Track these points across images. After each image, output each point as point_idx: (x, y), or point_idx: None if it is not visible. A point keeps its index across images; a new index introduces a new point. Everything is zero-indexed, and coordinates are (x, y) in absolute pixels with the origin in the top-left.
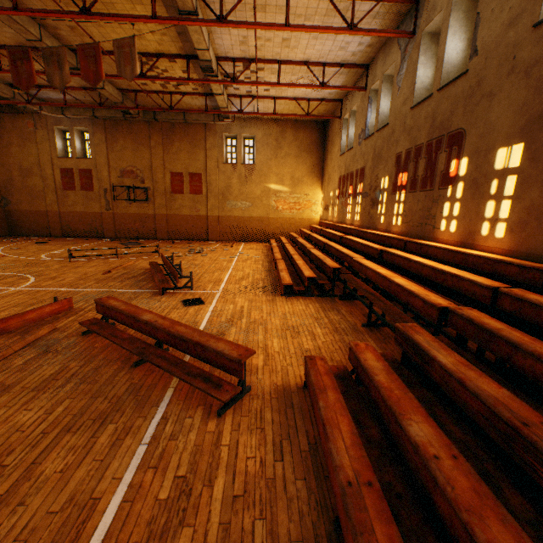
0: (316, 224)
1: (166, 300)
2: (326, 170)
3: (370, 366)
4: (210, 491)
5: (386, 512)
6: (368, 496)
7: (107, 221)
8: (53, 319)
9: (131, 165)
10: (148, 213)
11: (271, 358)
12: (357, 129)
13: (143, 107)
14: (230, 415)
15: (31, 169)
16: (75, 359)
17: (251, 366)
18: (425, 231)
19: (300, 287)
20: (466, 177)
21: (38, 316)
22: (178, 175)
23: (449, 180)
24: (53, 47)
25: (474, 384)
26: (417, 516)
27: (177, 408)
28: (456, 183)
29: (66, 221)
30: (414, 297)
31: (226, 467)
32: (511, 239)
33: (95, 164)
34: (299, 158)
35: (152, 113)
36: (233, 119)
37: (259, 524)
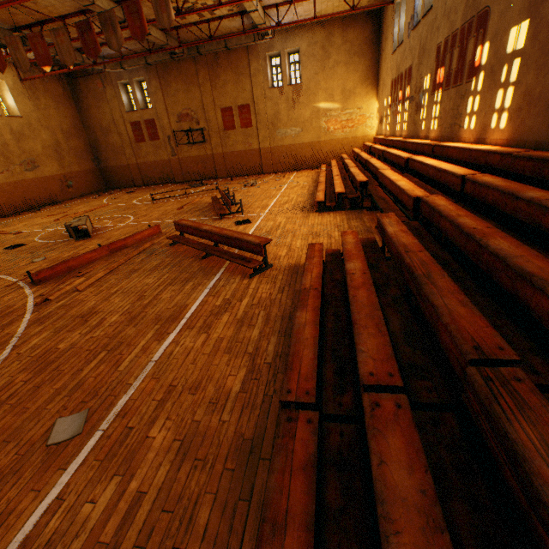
0: (371, 141)
1: (223, 223)
2: (380, 75)
3: (346, 242)
4: (240, 303)
5: (318, 296)
6: (312, 292)
7: (175, 167)
8: (151, 239)
9: (185, 108)
10: (206, 154)
11: (291, 251)
12: (407, 17)
13: (186, 44)
14: (257, 277)
15: (109, 127)
16: (168, 257)
17: (276, 256)
18: (453, 132)
19: (332, 203)
20: (486, 66)
21: (142, 237)
22: (228, 110)
23: (474, 71)
24: (106, 12)
25: (397, 239)
26: (340, 303)
27: (227, 276)
28: (478, 74)
29: (144, 171)
30: (404, 194)
31: (250, 296)
32: (509, 129)
33: (156, 113)
34: (350, 65)
35: (195, 47)
36: (274, 33)
37: (262, 312)
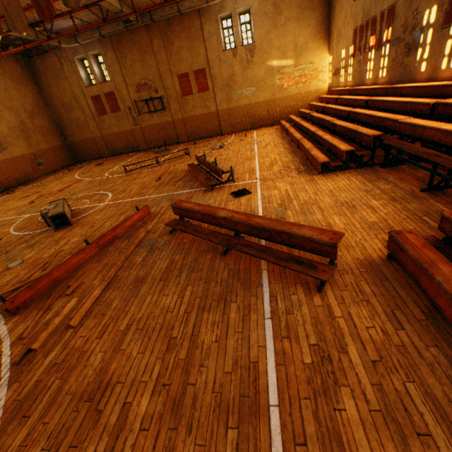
0: (323, 94)
1: (217, 195)
2: (333, 27)
3: None
4: (347, 357)
5: None
6: None
7: (138, 136)
8: (142, 224)
9: (142, 78)
10: (167, 121)
11: None
12: None
13: (140, 9)
14: (329, 290)
15: (71, 103)
16: (175, 253)
17: None
18: None
19: (337, 162)
20: None
21: (132, 223)
22: (184, 76)
23: None
24: None
25: None
26: None
27: (278, 287)
28: None
29: (109, 142)
30: None
31: (351, 336)
32: None
33: (114, 85)
34: (301, 20)
35: (147, 14)
36: None
37: (410, 386)
